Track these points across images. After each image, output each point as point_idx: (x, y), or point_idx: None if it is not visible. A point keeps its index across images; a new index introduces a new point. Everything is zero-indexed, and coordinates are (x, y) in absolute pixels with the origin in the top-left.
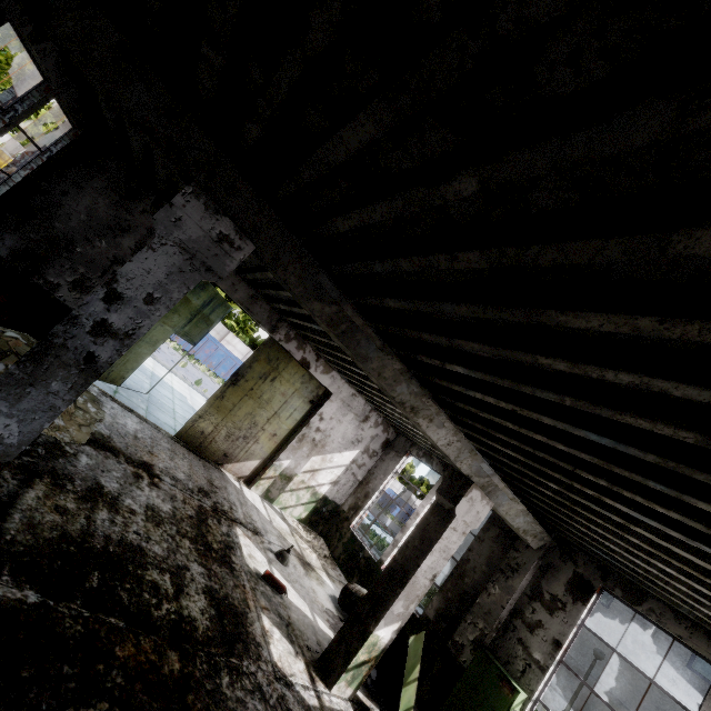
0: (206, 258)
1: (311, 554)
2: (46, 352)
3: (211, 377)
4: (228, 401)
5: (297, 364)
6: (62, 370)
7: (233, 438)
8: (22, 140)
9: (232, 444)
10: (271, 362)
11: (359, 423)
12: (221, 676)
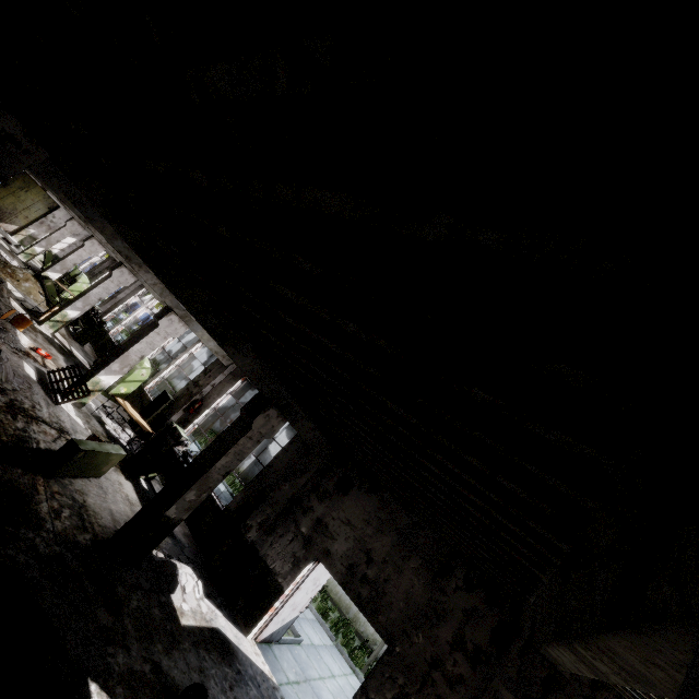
0: None
1: (39, 263)
2: None
3: None
4: (1, 194)
5: (41, 189)
6: None
7: (4, 212)
8: None
9: (3, 214)
10: (26, 183)
11: None
12: None
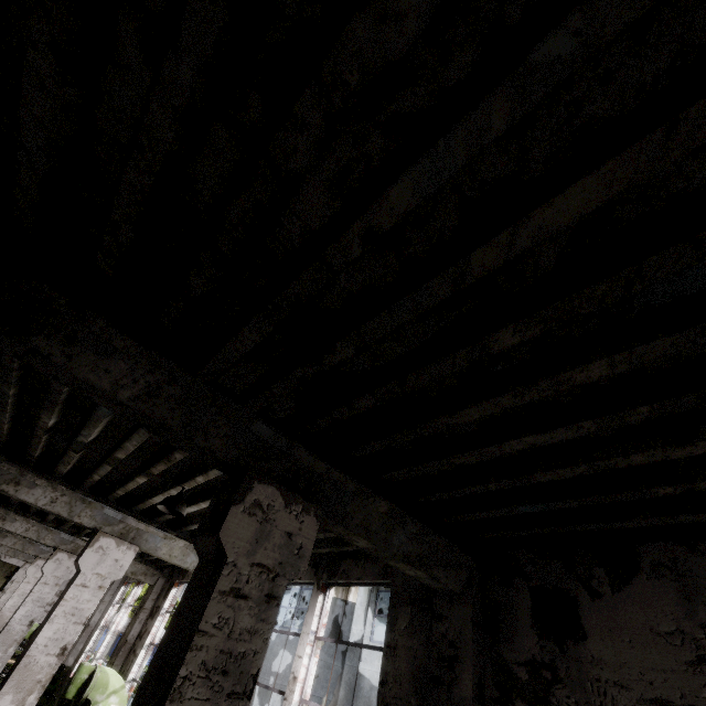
0: None
1: None
2: None
3: None
4: None
5: None
6: None
7: None
8: None
9: None
10: None
11: None
12: None
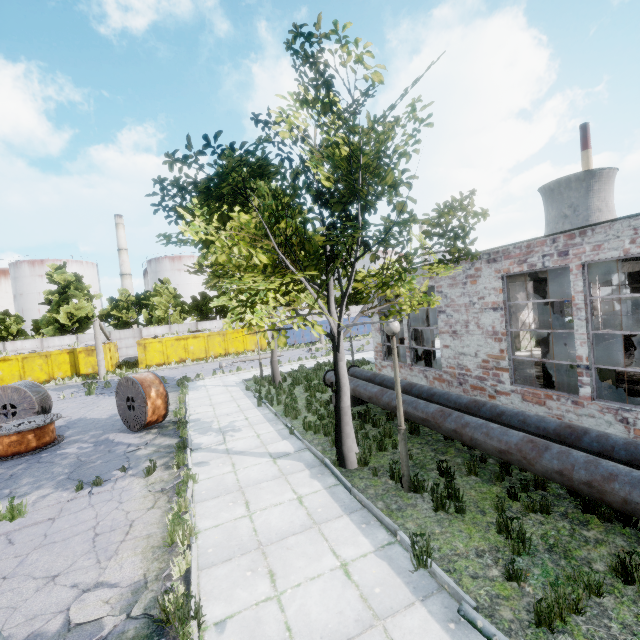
0: (560, 292)
1: None
2: (558, 340)
3: (365, 338)
4: None
5: None
6: (561, 341)
7: None
8: (160, 323)
9: None
10: None
11: (522, 287)
12: (632, 377)
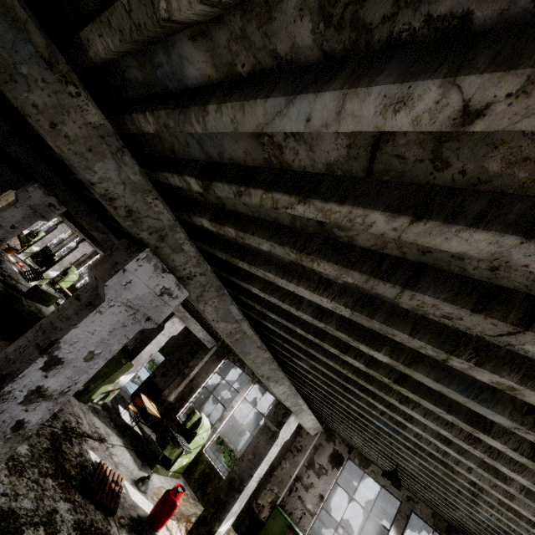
0: None
1: None
2: None
3: None
4: None
5: None
6: None
7: None
8: None
9: None
10: None
11: None
12: None
